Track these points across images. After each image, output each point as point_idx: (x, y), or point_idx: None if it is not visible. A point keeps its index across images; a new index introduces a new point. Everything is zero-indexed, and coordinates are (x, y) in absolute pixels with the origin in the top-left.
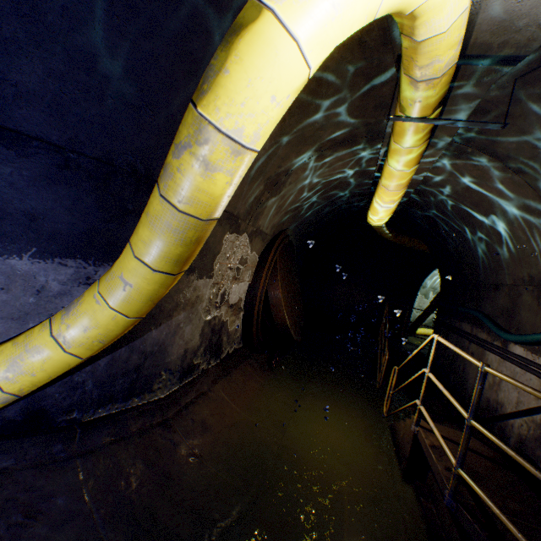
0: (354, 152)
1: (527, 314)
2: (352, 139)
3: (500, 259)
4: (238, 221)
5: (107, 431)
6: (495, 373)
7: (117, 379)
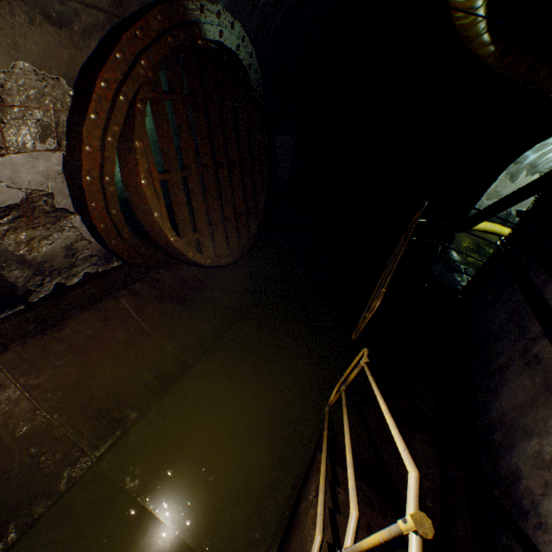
0: None
1: None
2: None
3: None
4: None
5: None
6: None
7: None
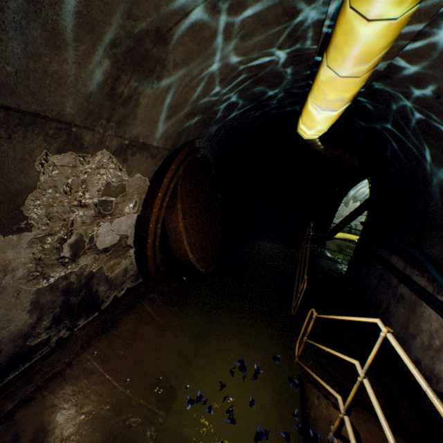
0: (284, 2)
1: None
2: None
3: None
4: (70, 128)
5: None
6: None
7: None
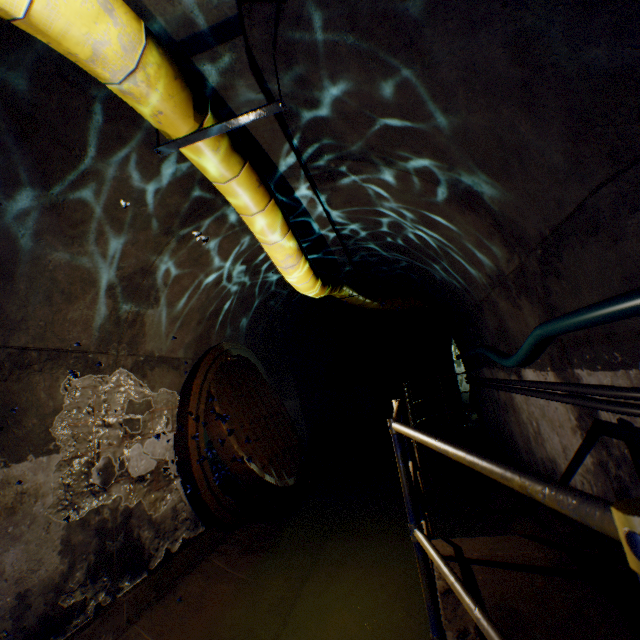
0: (227, 221)
1: (512, 322)
2: (204, 206)
3: (461, 273)
4: (88, 355)
5: None
6: (398, 428)
7: None
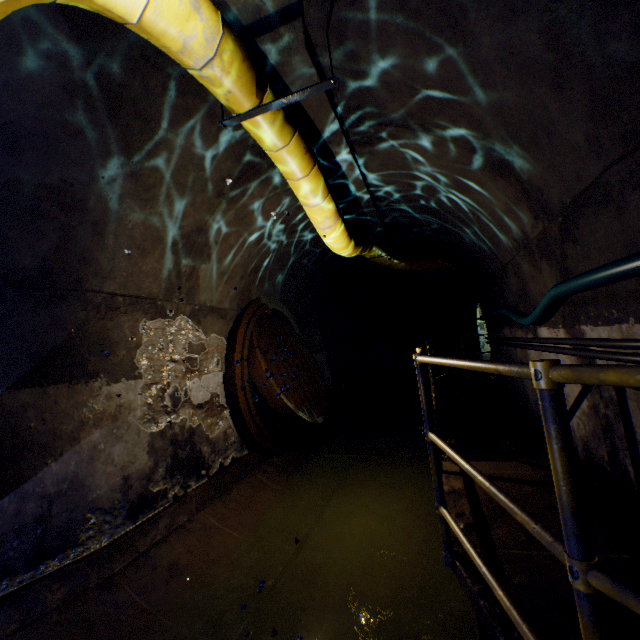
0: (270, 184)
1: (532, 284)
2: (252, 170)
3: (489, 237)
4: (157, 302)
5: (5, 618)
6: (421, 358)
7: (9, 542)
